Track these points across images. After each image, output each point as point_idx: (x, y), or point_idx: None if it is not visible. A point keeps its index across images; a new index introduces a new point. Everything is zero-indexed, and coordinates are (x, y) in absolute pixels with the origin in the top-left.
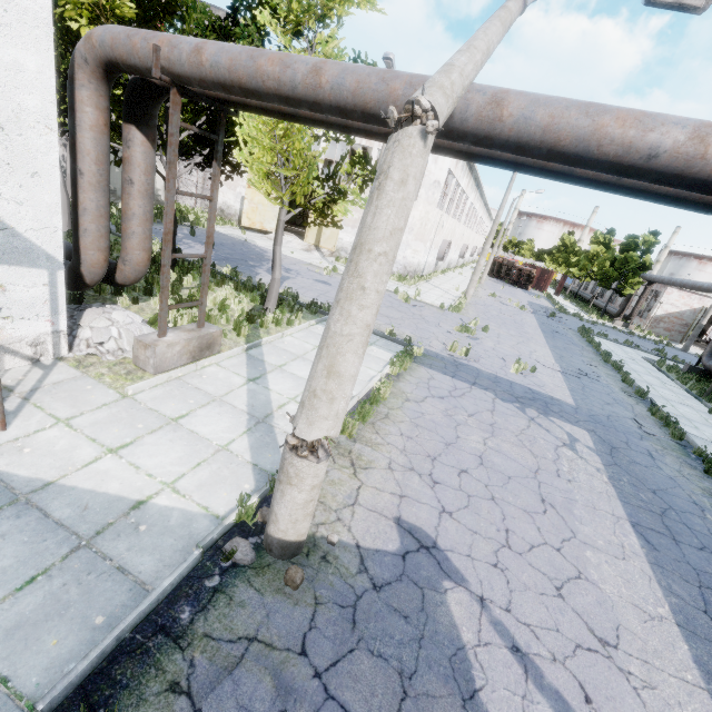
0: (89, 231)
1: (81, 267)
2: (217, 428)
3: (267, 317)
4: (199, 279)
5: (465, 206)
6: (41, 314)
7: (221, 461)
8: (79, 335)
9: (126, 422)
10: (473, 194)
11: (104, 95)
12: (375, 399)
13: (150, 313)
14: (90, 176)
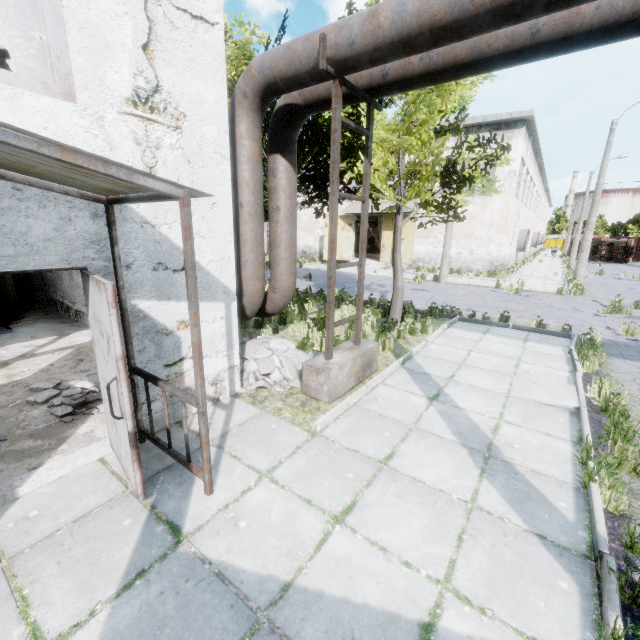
0: (249, 262)
1: (243, 299)
2: (442, 472)
3: (404, 326)
4: (315, 305)
5: (532, 194)
6: (219, 349)
7: (486, 530)
8: (246, 368)
9: (331, 470)
10: (537, 181)
11: (258, 126)
12: (612, 409)
13: (291, 339)
14: (249, 207)
